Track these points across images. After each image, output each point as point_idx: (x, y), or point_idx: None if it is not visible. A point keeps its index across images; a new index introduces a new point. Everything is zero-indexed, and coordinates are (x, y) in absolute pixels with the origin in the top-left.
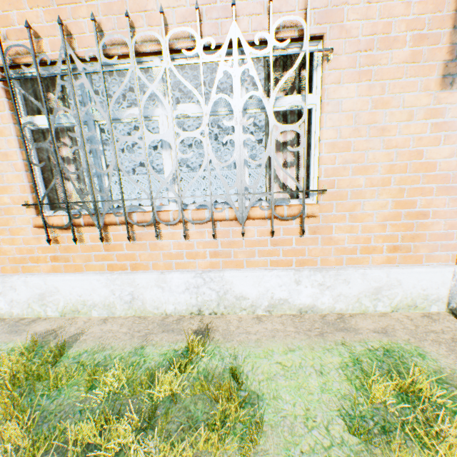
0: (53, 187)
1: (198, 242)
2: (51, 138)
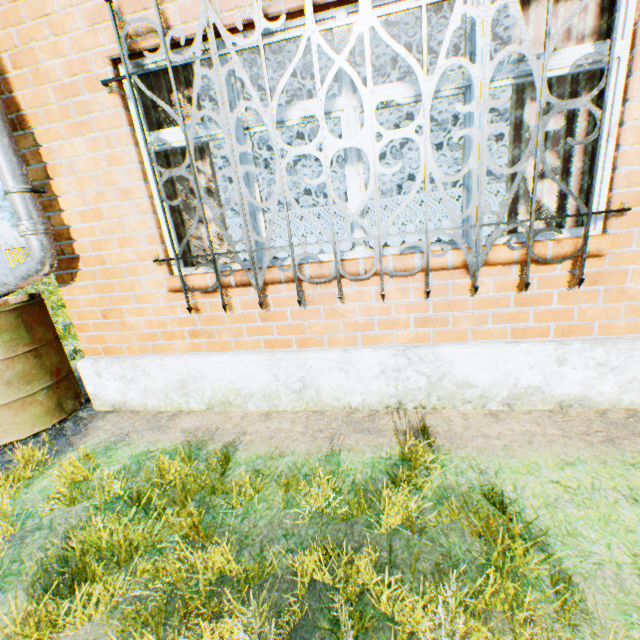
0: (183, 235)
1: (397, 304)
2: (188, 161)
